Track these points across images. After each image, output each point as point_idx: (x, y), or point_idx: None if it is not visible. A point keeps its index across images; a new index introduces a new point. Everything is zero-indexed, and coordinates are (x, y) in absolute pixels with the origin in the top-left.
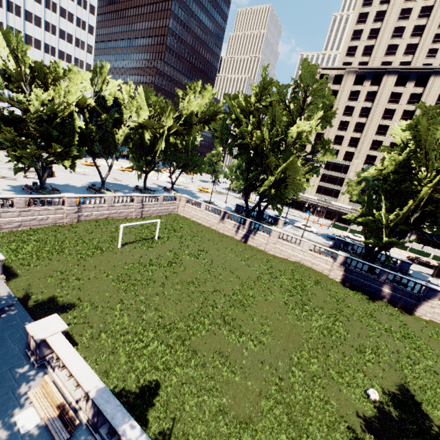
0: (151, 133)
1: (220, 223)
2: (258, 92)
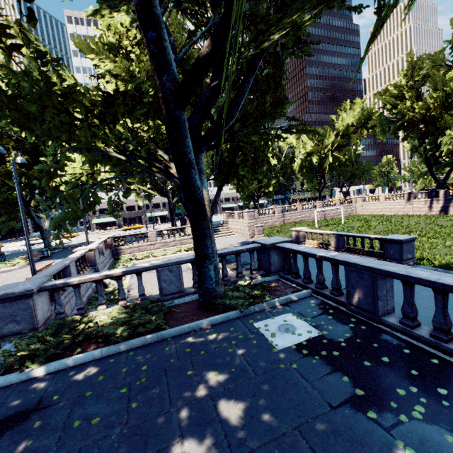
0: (317, 157)
1: (406, 205)
2: (406, 74)
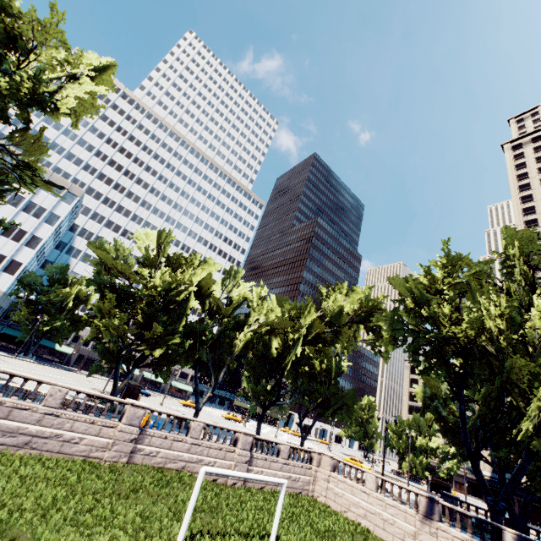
0: (280, 341)
1: (422, 531)
2: (445, 262)
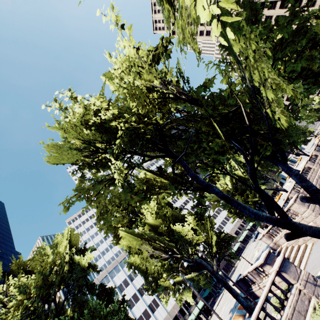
0: None
1: None
2: None
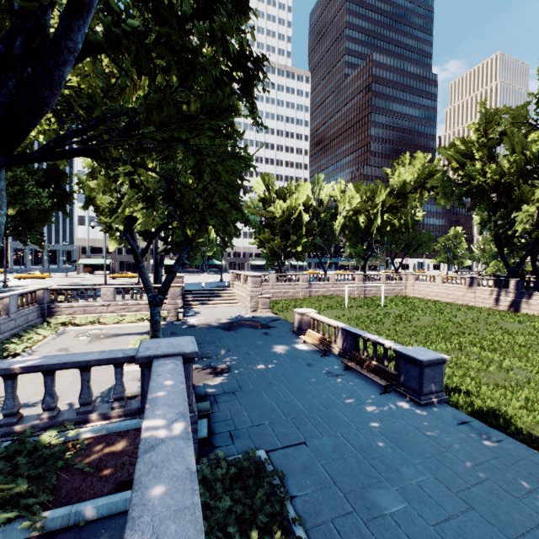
0: (364, 217)
1: (467, 293)
2: (478, 127)
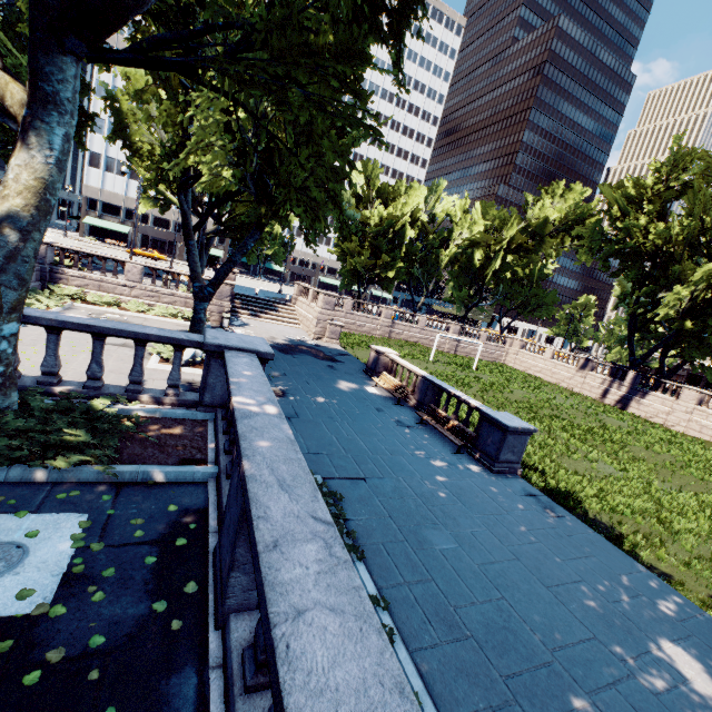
0: (483, 254)
1: (575, 376)
2: (660, 169)
